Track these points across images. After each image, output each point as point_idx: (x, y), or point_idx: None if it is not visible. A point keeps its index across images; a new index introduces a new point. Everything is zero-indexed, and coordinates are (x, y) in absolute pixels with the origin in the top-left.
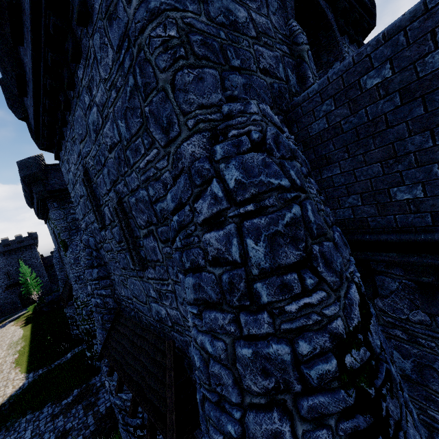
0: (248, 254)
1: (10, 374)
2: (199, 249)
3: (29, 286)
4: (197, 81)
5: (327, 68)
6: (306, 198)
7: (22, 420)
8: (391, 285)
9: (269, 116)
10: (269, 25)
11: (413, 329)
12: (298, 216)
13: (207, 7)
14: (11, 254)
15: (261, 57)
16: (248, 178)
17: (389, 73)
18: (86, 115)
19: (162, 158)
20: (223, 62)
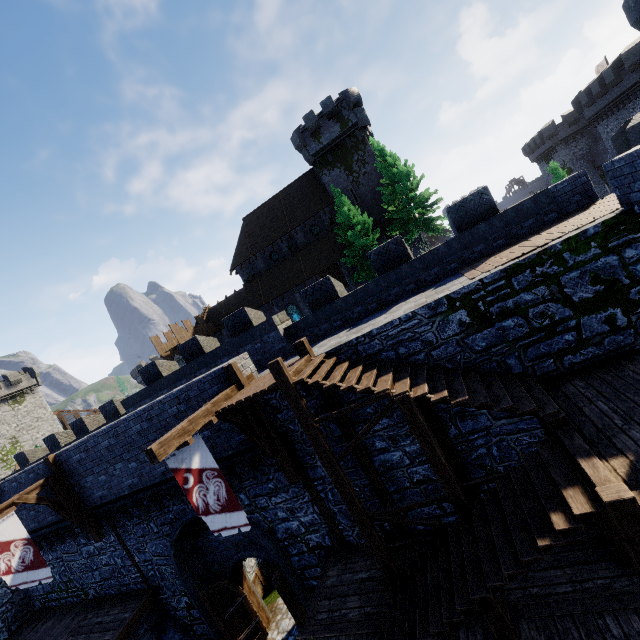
0: None
1: None
2: None
3: None
4: None
5: None
6: None
7: None
8: None
9: None
10: None
11: None
12: None
13: None
14: None
15: None
16: None
17: None
18: (629, 114)
19: None
20: None
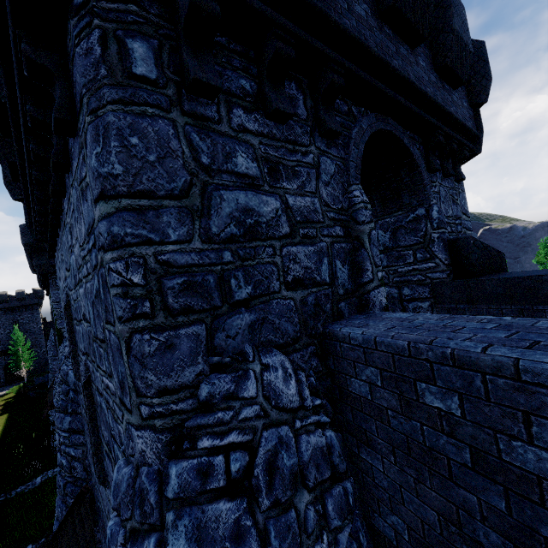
0: None
1: None
2: None
3: (19, 358)
4: (163, 350)
5: (408, 211)
6: None
7: None
8: None
9: (275, 395)
10: (315, 204)
11: None
12: None
13: (207, 222)
14: (6, 313)
15: (293, 262)
16: None
17: (457, 411)
18: (69, 252)
19: (118, 406)
20: (220, 302)
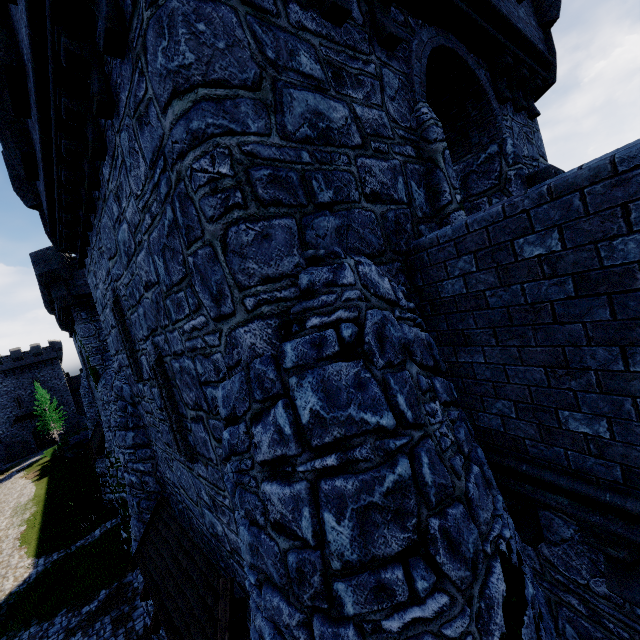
0: (326, 535)
1: (12, 557)
2: (257, 499)
3: (48, 419)
4: (260, 240)
5: (479, 152)
6: (422, 436)
7: (24, 635)
8: (562, 529)
9: (373, 285)
10: (383, 119)
11: (595, 603)
12: (405, 478)
13: (282, 119)
14: (24, 371)
15: (369, 175)
16: (331, 409)
17: (557, 246)
18: (115, 229)
19: (212, 333)
20: (305, 201)
